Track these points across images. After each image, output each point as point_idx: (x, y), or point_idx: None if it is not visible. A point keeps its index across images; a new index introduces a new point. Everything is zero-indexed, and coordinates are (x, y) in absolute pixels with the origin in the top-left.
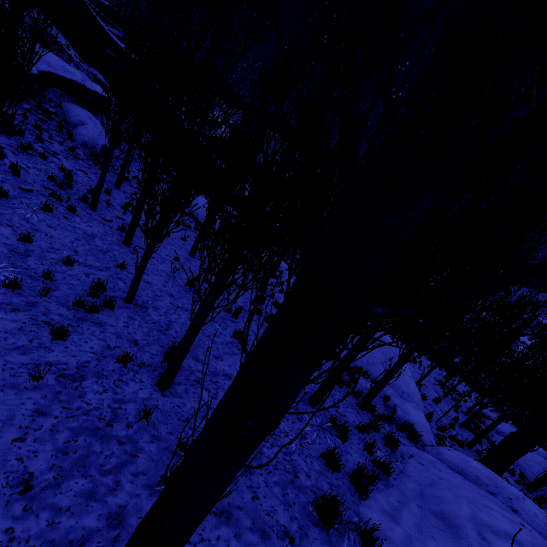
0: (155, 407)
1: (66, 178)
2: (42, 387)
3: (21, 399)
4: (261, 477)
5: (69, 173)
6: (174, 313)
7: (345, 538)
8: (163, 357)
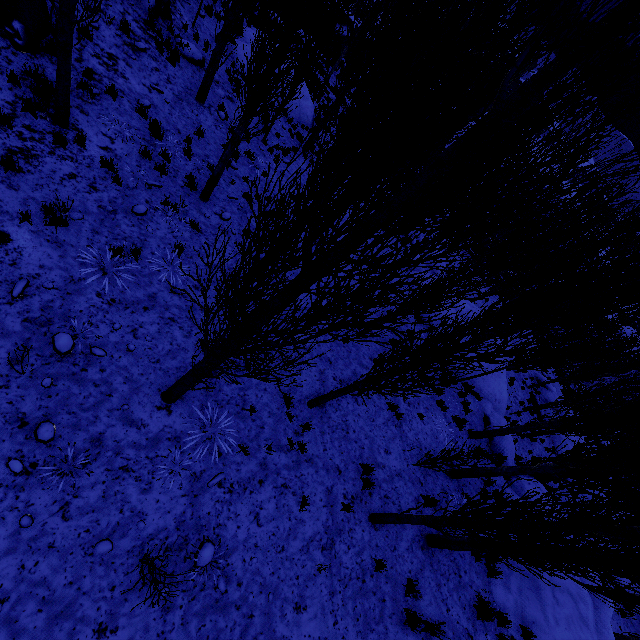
0: (377, 546)
1: (153, 134)
2: (321, 568)
3: (318, 587)
4: (445, 587)
5: (158, 127)
6: (342, 396)
7: (492, 623)
8: (359, 478)
